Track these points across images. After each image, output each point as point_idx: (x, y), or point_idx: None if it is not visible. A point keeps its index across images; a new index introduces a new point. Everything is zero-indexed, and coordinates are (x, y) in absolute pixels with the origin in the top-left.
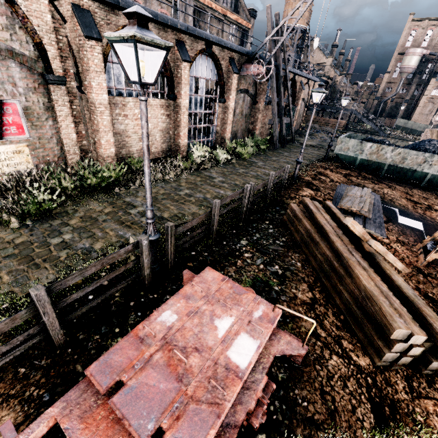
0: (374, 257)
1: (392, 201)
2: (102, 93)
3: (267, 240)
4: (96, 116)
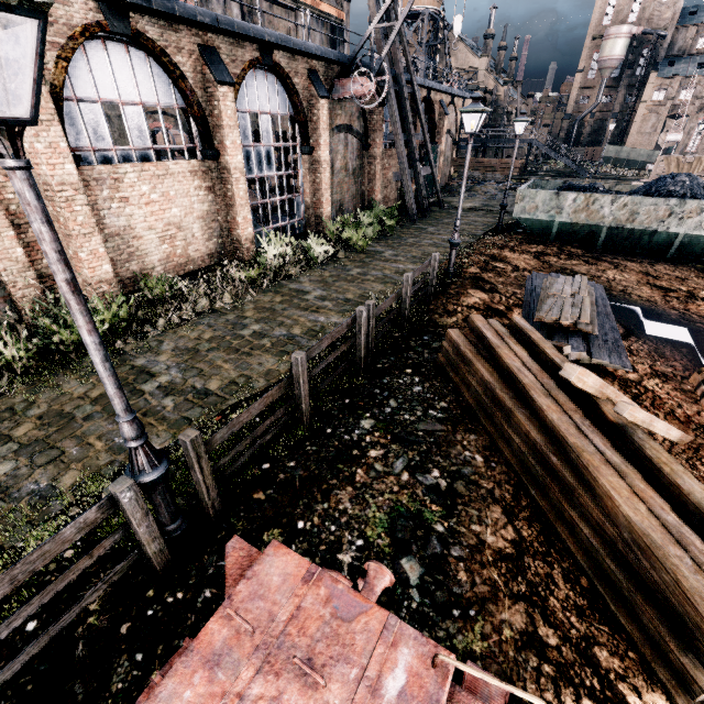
0: (631, 436)
1: (626, 293)
2: (62, 162)
3: (411, 412)
4: (58, 207)
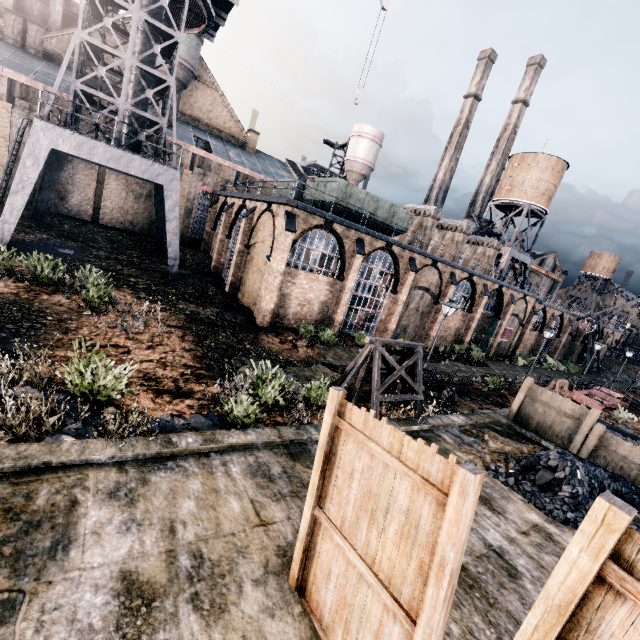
0: None
1: None
2: (528, 330)
3: None
4: (522, 336)
